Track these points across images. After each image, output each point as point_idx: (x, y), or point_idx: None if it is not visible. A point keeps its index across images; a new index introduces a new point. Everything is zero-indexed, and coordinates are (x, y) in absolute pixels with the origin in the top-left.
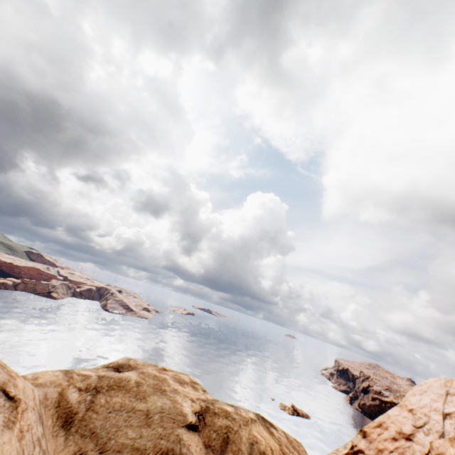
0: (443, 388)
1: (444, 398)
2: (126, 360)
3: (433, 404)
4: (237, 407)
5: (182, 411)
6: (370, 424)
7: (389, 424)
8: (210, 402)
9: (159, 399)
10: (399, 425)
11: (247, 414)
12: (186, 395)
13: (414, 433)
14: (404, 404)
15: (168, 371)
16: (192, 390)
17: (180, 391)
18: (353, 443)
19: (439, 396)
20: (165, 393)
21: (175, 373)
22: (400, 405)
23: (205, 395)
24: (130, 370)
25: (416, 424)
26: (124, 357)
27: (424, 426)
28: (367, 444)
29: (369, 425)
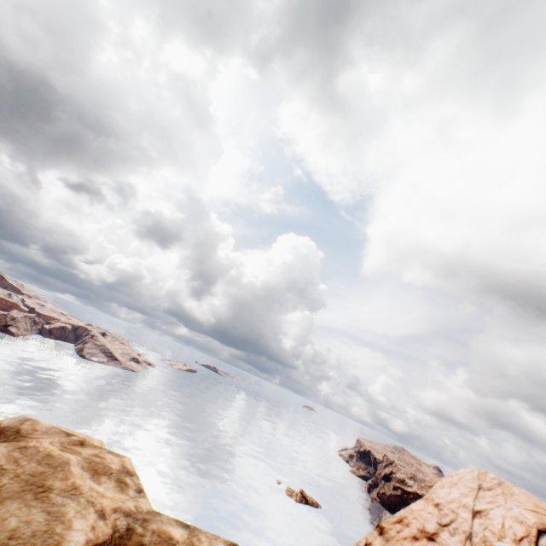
0: (476, 481)
1: (476, 493)
2: (17, 420)
3: (463, 499)
4: (195, 528)
5: (60, 543)
6: (390, 518)
7: (411, 519)
8: (140, 517)
9: (21, 510)
10: (423, 522)
11: (211, 545)
12: (93, 501)
13: (439, 532)
14: (431, 497)
15: (86, 447)
16: (112, 490)
17: (83, 491)
18: (367, 541)
19: (470, 490)
20: (45, 496)
21: (99, 452)
22: (426, 498)
23: (137, 501)
24: (8, 441)
25: (442, 521)
26: (18, 416)
27: (450, 525)
28: (383, 543)
29: (388, 520)
